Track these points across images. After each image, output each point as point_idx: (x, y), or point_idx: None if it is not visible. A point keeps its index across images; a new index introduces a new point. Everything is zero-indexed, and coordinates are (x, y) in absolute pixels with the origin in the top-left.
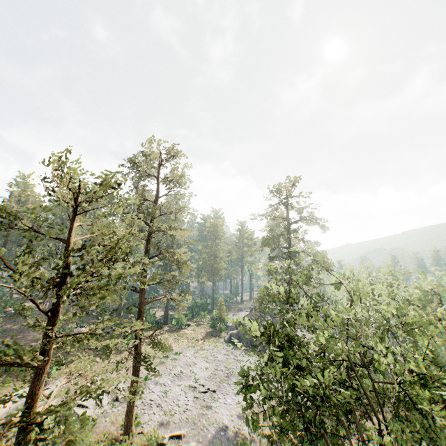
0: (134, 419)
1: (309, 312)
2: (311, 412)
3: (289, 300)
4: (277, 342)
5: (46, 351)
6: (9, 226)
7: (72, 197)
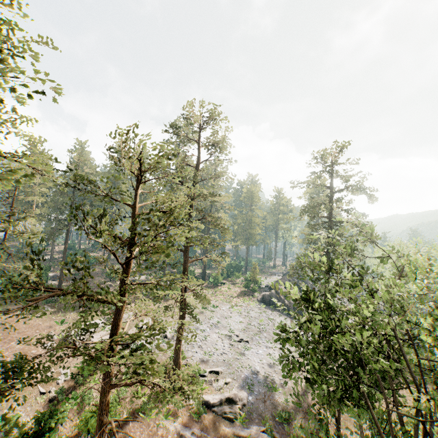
0: (181, 354)
1: (352, 283)
2: (346, 373)
3: (331, 270)
4: (317, 308)
5: (122, 294)
6: (91, 193)
7: (134, 167)
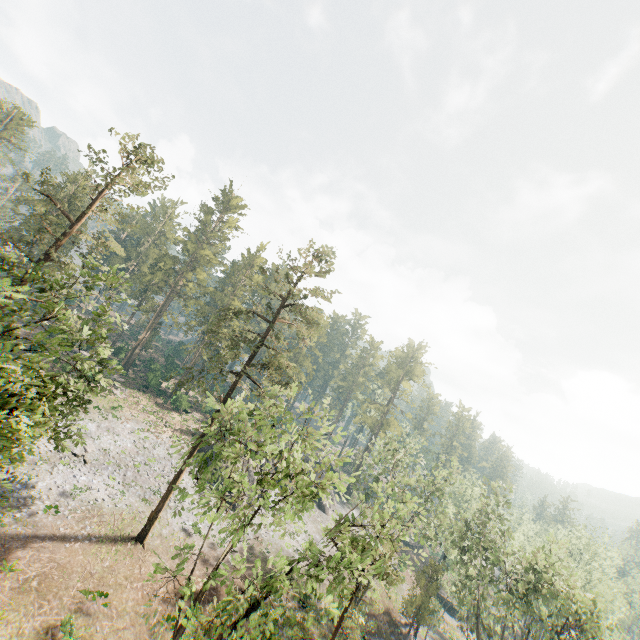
0: None
1: None
2: None
3: None
4: None
5: None
6: None
7: None
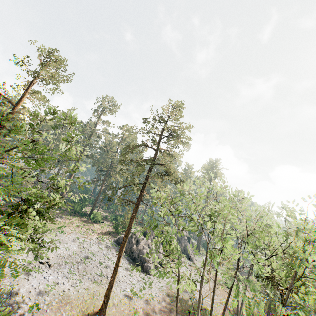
0: None
1: None
2: None
3: None
4: None
5: None
6: None
7: None
